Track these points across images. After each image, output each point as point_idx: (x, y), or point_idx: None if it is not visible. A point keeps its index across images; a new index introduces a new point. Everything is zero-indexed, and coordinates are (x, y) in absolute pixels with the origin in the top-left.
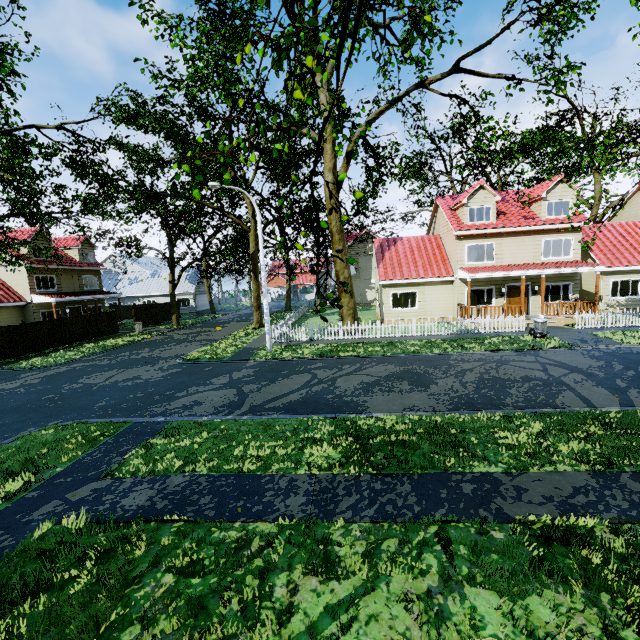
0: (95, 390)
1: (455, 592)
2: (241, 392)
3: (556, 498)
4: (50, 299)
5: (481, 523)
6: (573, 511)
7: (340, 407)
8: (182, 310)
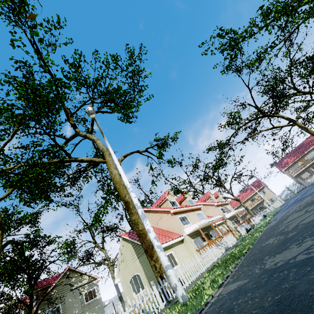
0: None
1: None
2: None
3: None
4: None
5: None
6: None
7: None
8: None
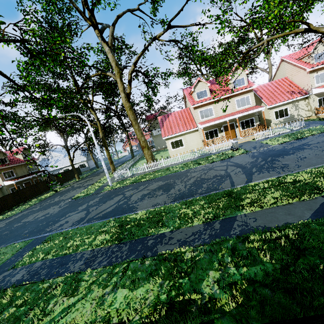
0: (26, 225)
1: (114, 292)
2: (88, 212)
3: (182, 239)
4: (12, 182)
5: (143, 259)
6: (184, 244)
7: (126, 211)
8: (83, 170)
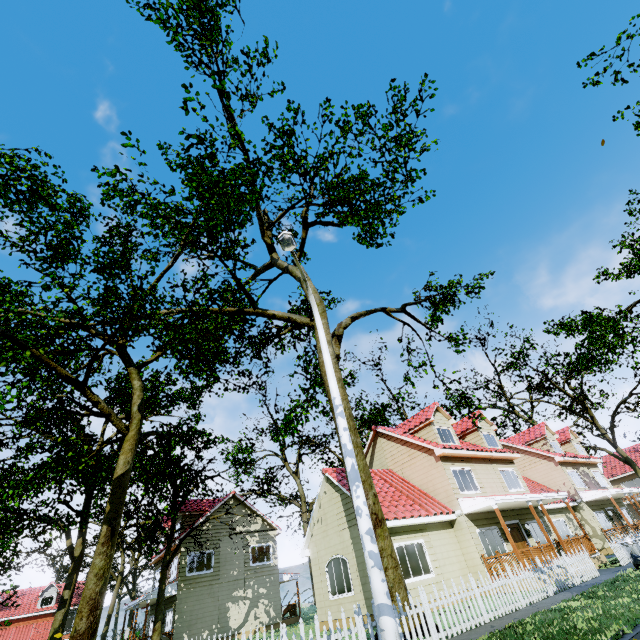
0: None
1: None
2: None
3: None
4: None
5: None
6: None
7: None
8: None
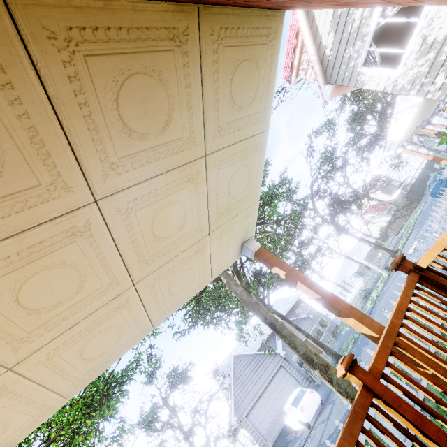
0: None
1: None
2: None
3: None
4: (398, 191)
5: None
6: None
7: None
8: None
